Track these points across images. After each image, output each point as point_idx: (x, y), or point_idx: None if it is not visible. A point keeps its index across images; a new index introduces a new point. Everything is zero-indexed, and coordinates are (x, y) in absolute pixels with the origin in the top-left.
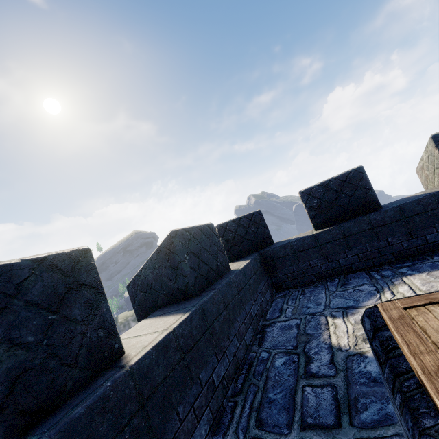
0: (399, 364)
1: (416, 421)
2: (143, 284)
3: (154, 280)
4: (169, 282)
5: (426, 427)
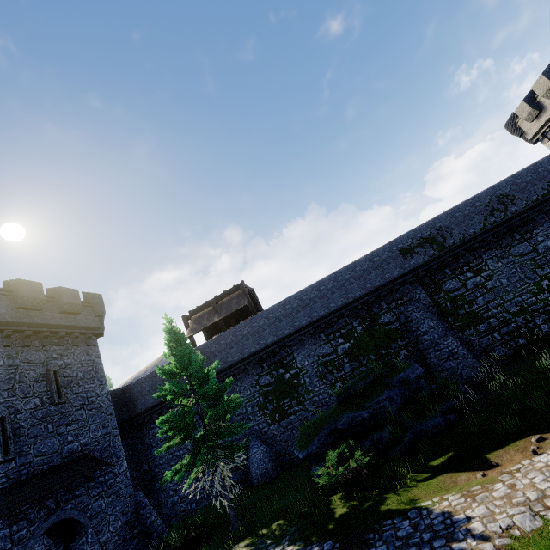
0: None
1: None
2: (527, 98)
3: (530, 97)
4: (533, 96)
5: None
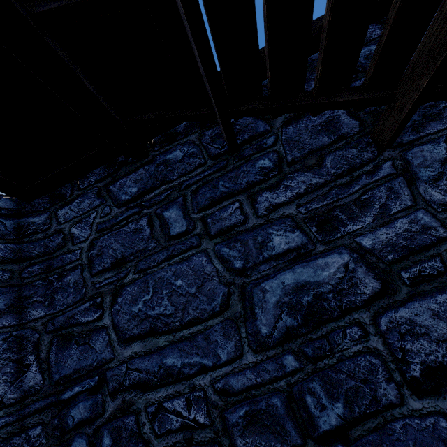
0: (31, 249)
1: (23, 312)
2: None
3: None
4: None
5: (33, 319)
